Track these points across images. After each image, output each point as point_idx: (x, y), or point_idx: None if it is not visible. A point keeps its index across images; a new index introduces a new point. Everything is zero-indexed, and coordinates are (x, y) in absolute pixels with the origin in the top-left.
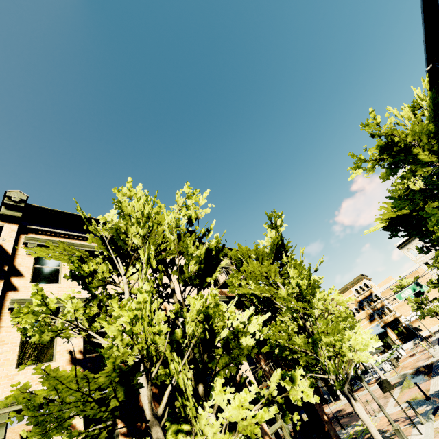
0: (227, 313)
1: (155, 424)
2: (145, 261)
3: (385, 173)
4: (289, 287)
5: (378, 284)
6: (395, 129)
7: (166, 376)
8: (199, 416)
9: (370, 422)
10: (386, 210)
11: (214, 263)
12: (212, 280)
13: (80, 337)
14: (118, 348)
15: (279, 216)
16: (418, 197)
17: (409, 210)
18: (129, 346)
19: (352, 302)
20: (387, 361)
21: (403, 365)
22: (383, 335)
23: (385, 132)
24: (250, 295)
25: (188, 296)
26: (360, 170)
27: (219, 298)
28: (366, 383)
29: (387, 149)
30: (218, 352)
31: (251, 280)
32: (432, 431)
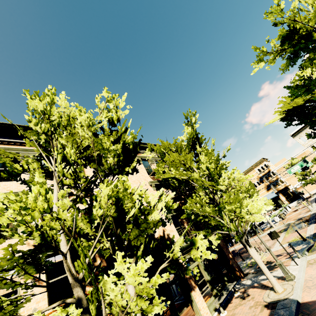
0: (136, 195)
1: (75, 286)
2: (60, 157)
3: (285, 64)
4: (200, 171)
5: (275, 164)
6: (298, 12)
7: (89, 247)
8: (105, 282)
9: (260, 260)
10: (284, 103)
11: (132, 155)
12: (130, 169)
13: (39, 219)
14: (19, 235)
15: (193, 114)
16: (313, 84)
17: (303, 102)
18: (26, 233)
19: (255, 178)
20: (277, 216)
21: (289, 217)
22: (276, 198)
23: (288, 18)
24: (172, 178)
25: (100, 184)
26: (262, 63)
27: (151, 182)
28: (262, 230)
29: (288, 37)
30: (129, 227)
31: (172, 167)
32: (305, 262)
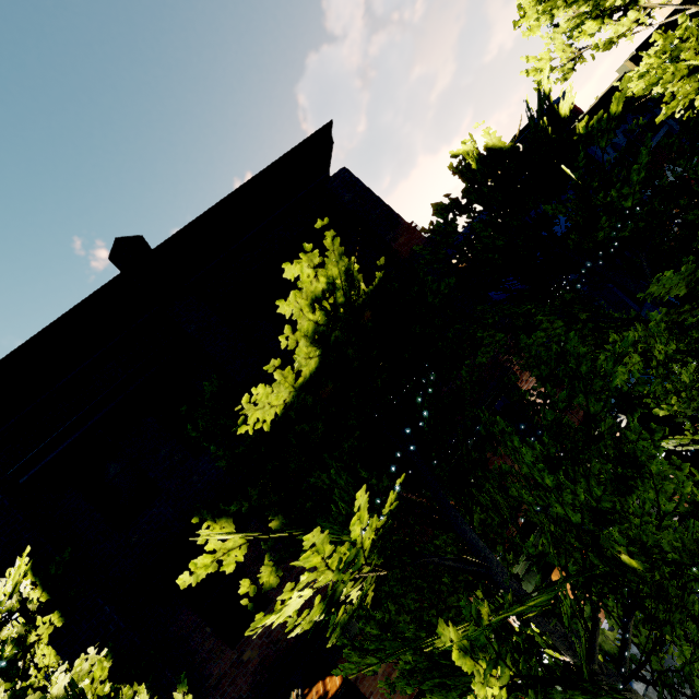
0: None
1: None
2: None
3: None
4: None
5: None
6: None
7: None
8: None
9: None
10: None
11: None
12: None
13: None
14: None
15: None
16: None
17: None
18: None
19: None
20: None
21: None
22: None
23: None
24: None
25: None
26: None
27: None
28: None
29: None
30: None
31: None
32: None
